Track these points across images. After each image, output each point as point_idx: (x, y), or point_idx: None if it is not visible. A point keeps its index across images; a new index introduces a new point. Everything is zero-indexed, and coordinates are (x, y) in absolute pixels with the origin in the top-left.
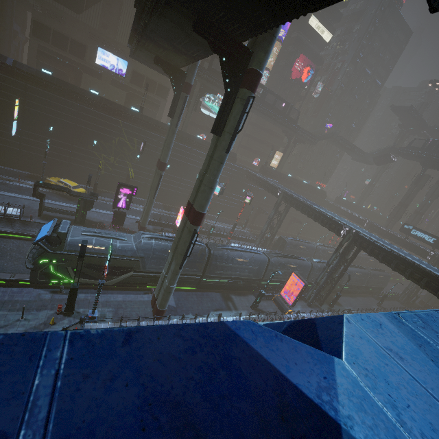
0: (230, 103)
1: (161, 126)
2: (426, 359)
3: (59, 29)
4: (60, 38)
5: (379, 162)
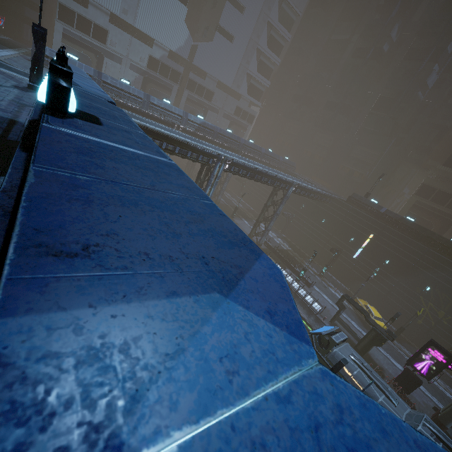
0: None
1: None
2: None
3: (445, 189)
4: (442, 195)
5: None
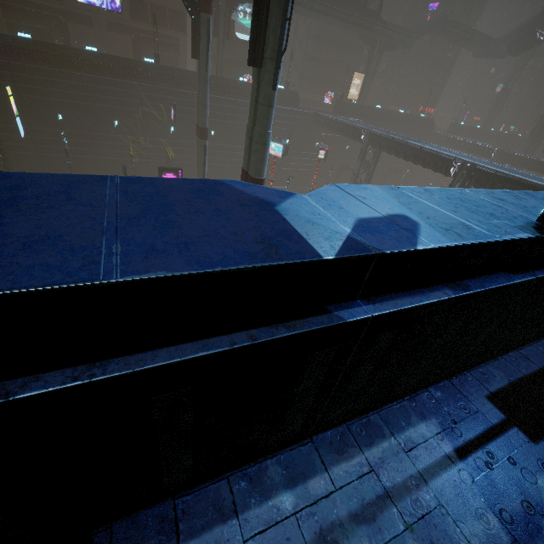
0: (263, 11)
1: (189, 77)
2: (393, 201)
3: None
4: None
5: (517, 49)
